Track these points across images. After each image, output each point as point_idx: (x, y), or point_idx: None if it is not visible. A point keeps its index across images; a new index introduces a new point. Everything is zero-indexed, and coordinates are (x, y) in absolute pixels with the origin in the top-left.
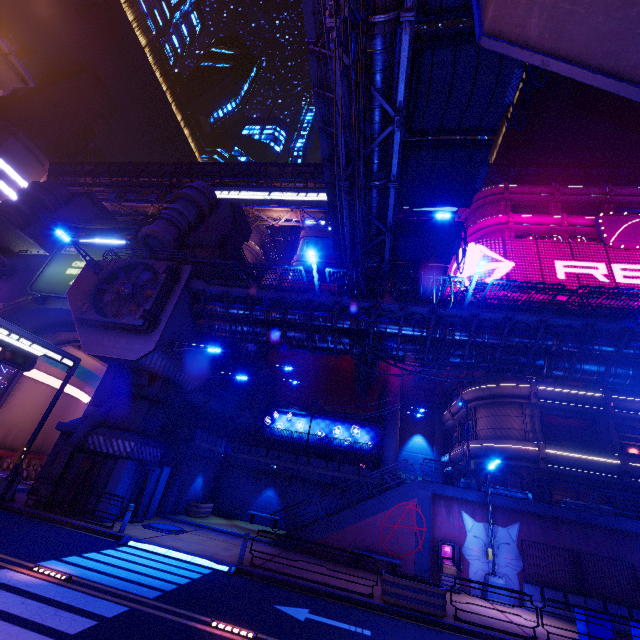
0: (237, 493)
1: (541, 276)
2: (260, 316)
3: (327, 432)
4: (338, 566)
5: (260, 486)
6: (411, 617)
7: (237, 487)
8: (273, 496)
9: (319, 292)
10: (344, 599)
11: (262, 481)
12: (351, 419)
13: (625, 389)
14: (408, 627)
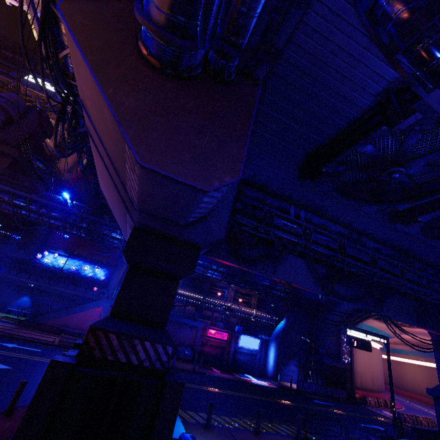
0: (1, 297)
1: None
2: (34, 209)
3: (79, 268)
4: (50, 333)
5: (20, 295)
6: (67, 348)
7: (2, 294)
8: (27, 301)
9: (72, 207)
10: (39, 343)
11: (22, 292)
12: (97, 262)
13: None
14: (62, 350)
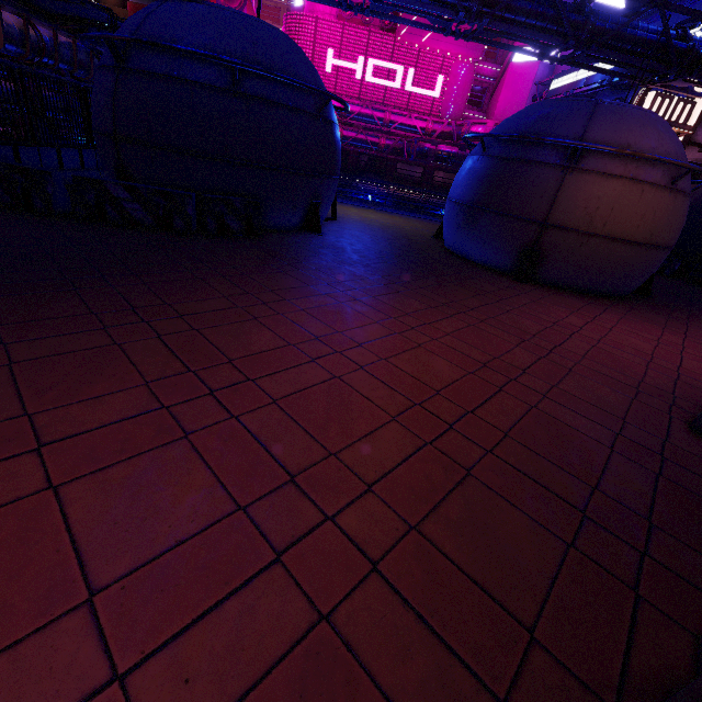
0: None
1: (336, 73)
2: None
3: None
4: None
5: None
6: None
7: None
8: None
9: None
10: None
11: None
12: None
13: (369, 172)
14: None
